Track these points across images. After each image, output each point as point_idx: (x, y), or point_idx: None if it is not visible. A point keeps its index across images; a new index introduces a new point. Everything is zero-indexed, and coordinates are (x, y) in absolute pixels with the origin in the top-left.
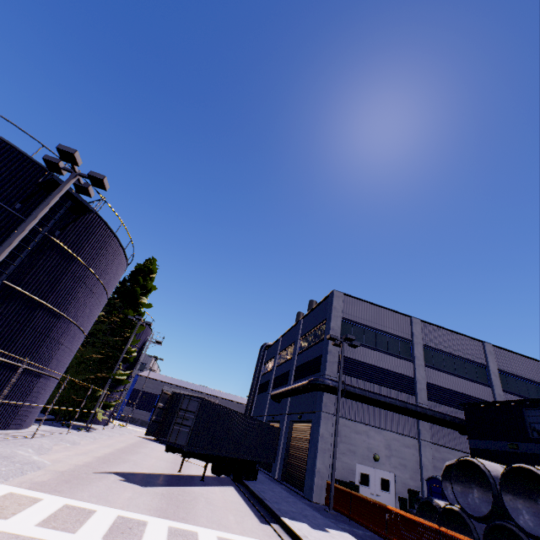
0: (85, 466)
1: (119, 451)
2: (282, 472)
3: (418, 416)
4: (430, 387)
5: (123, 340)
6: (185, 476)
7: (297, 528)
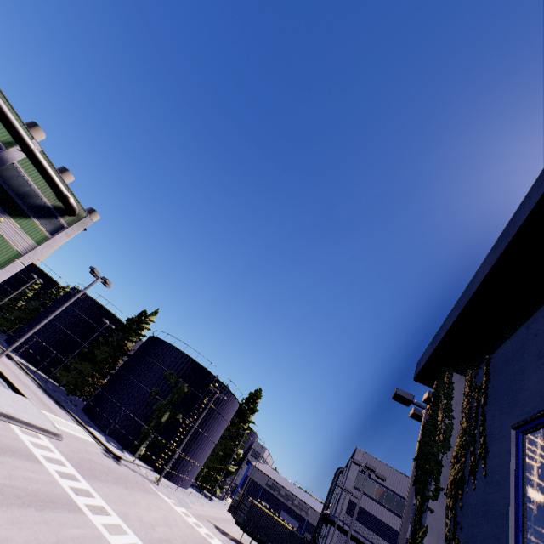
0: (204, 515)
1: (220, 518)
2: None
3: None
4: None
5: (235, 444)
6: (243, 543)
7: None
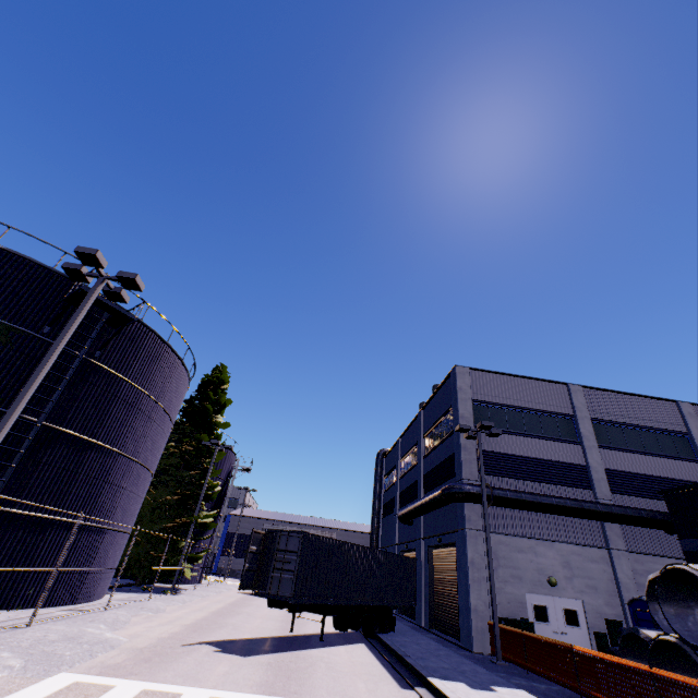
0: (170, 638)
1: (214, 615)
2: (428, 616)
3: (600, 517)
4: (612, 475)
5: (201, 473)
6: (299, 636)
7: (450, 690)
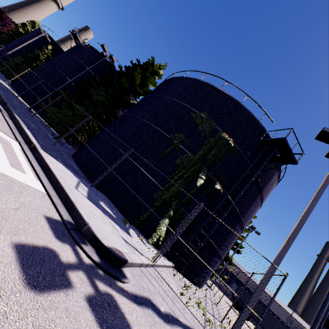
0: None
1: None
2: None
3: None
4: None
5: None
6: None
7: None
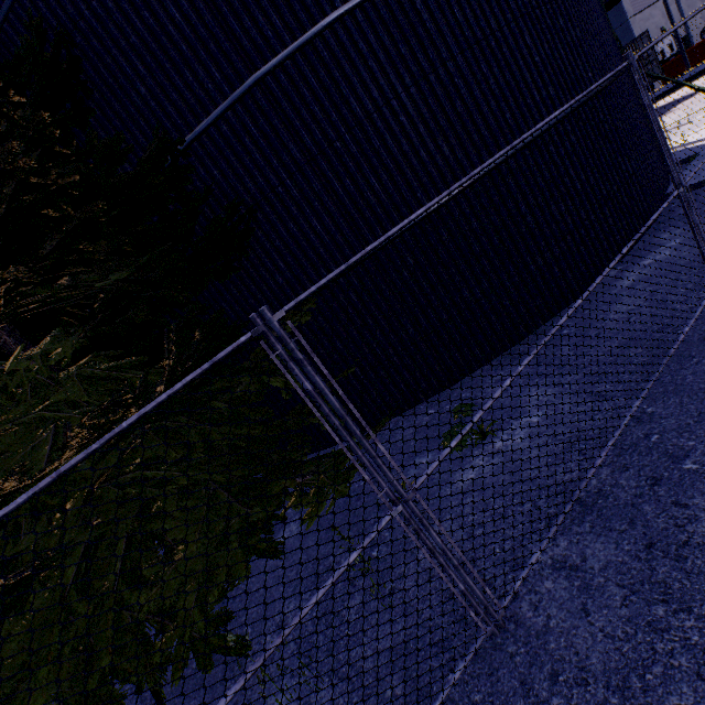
0: None
1: None
2: None
3: None
4: None
5: None
6: None
7: None
